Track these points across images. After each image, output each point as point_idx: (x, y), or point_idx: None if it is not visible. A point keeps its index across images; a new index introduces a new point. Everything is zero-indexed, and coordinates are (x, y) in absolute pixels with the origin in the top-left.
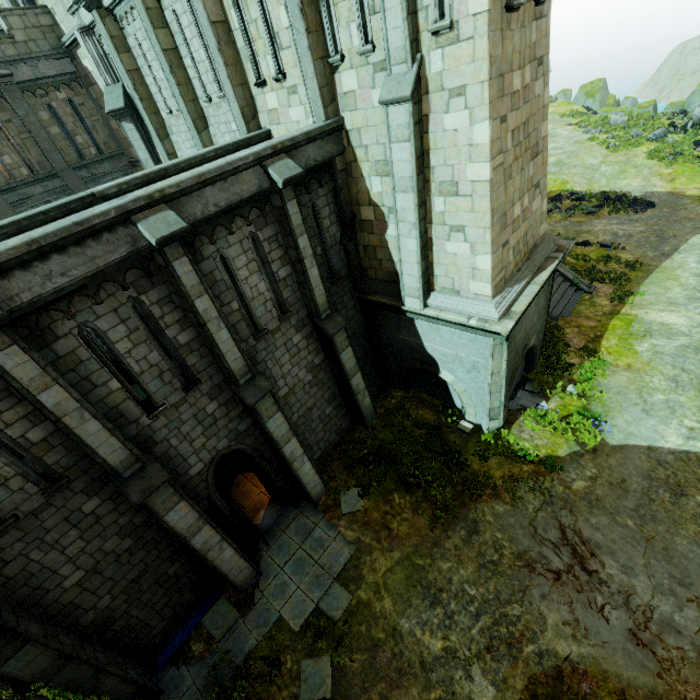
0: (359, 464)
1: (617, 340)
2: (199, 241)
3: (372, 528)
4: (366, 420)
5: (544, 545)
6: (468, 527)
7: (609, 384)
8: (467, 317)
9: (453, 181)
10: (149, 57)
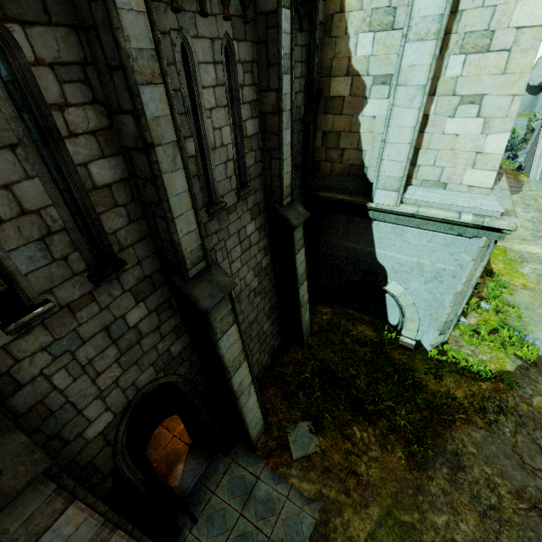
0: (300, 390)
1: (503, 264)
2: None
3: (336, 476)
4: (304, 338)
5: (537, 477)
6: (450, 463)
7: (516, 301)
8: (459, 213)
9: (487, 29)
10: None
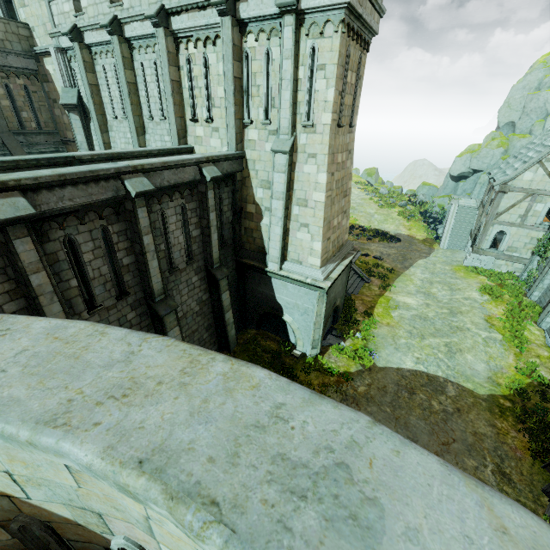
0: None
1: (382, 309)
2: (152, 200)
3: None
4: (231, 346)
5: None
6: None
7: (378, 333)
8: (305, 277)
9: (305, 199)
10: (110, 81)
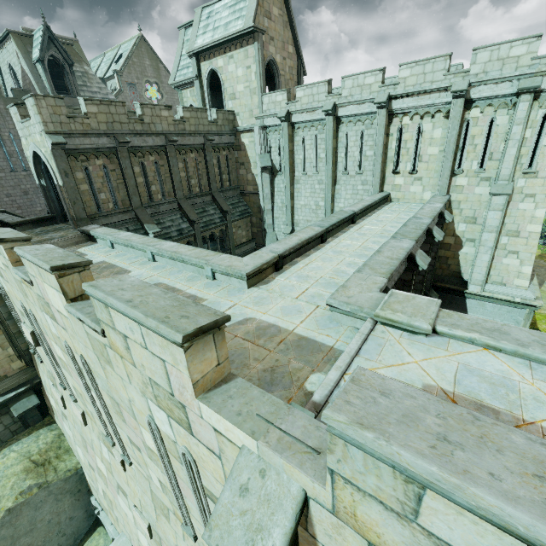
0: None
1: (545, 325)
2: None
3: None
4: None
5: None
6: None
7: None
8: (513, 297)
9: (517, 230)
10: (307, 147)
